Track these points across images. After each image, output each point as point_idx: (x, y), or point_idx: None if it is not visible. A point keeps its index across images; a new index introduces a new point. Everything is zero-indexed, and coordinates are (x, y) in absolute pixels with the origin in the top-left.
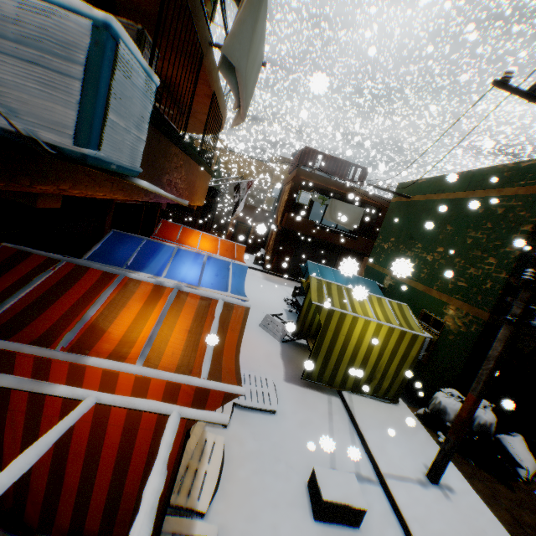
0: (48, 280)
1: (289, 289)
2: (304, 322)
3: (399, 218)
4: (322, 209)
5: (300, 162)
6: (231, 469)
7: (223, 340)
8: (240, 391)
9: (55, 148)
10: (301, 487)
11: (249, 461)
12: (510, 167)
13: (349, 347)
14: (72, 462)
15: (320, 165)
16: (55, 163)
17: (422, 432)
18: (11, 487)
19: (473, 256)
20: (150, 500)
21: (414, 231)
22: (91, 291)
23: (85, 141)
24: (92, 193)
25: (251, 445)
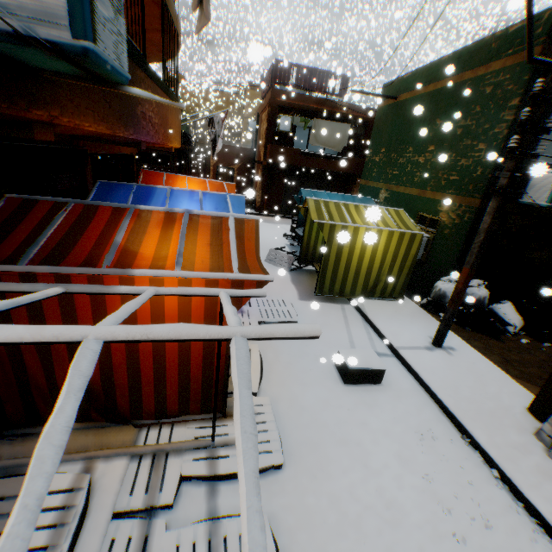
0: (66, 220)
1: (286, 226)
2: (308, 249)
3: (387, 125)
4: (305, 137)
5: (273, 82)
6: (270, 365)
7: (242, 247)
8: (270, 277)
9: (55, 46)
10: (330, 368)
11: (283, 358)
12: (498, 37)
13: (354, 257)
14: (143, 361)
15: (295, 81)
16: (40, 85)
17: (426, 316)
18: (99, 390)
19: (464, 146)
20: (231, 312)
21: (405, 135)
22: (110, 225)
23: (81, 33)
24: (79, 122)
25: (282, 347)
